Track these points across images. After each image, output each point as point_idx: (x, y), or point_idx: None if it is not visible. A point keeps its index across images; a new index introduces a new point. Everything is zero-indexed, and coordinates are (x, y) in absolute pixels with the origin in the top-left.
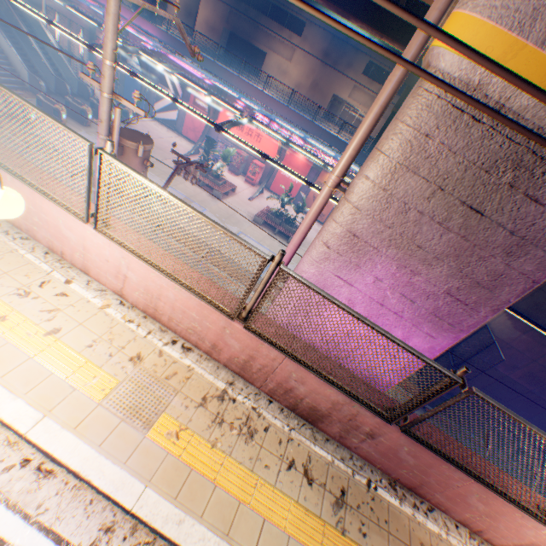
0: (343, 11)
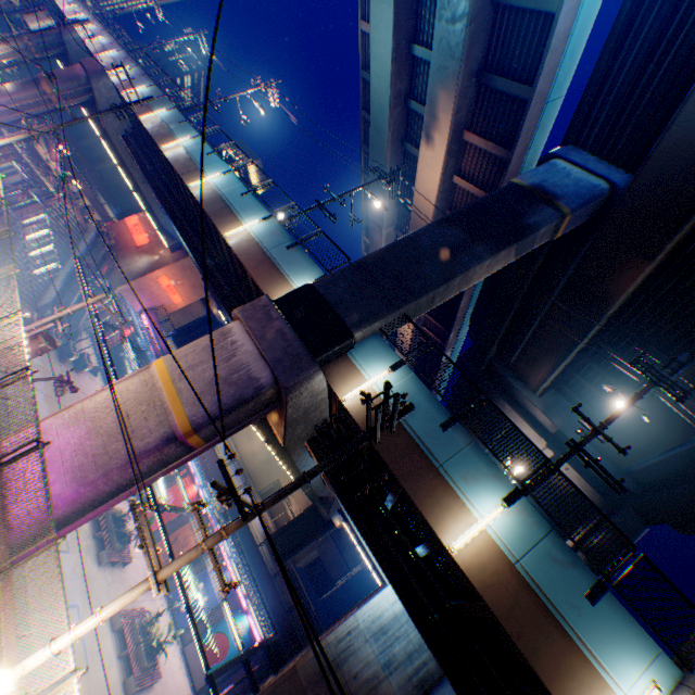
0: None
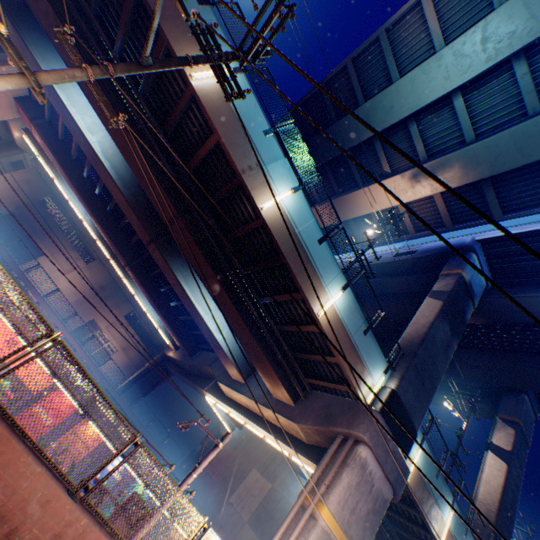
0: (161, 311)
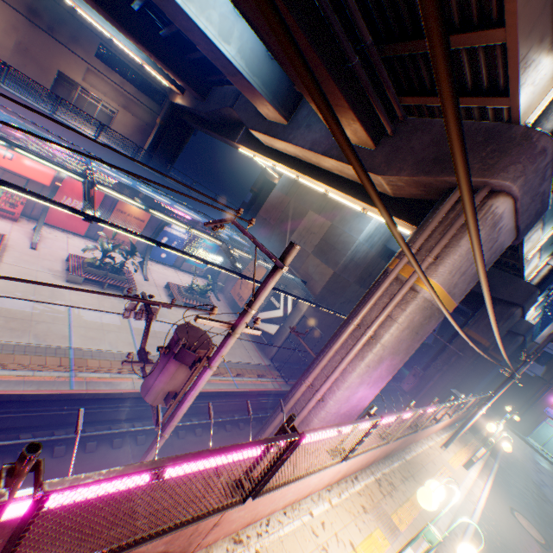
0: (125, 29)
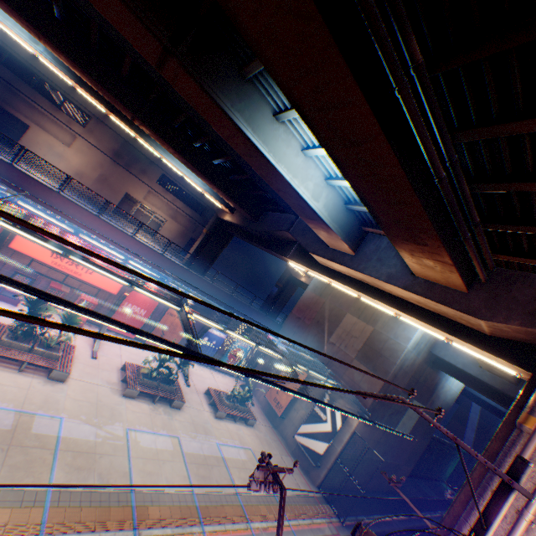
0: (205, 175)
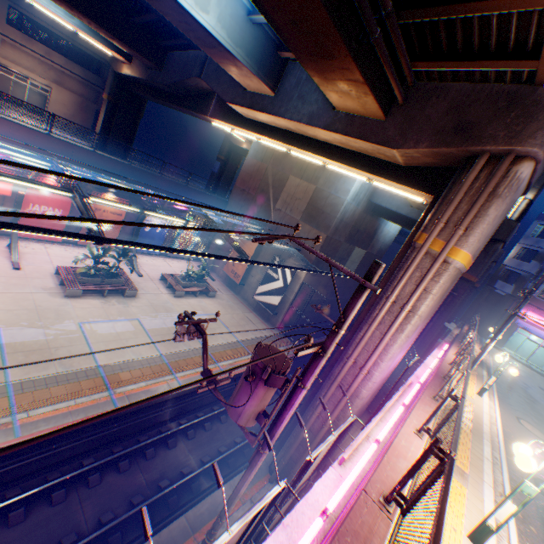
0: None
